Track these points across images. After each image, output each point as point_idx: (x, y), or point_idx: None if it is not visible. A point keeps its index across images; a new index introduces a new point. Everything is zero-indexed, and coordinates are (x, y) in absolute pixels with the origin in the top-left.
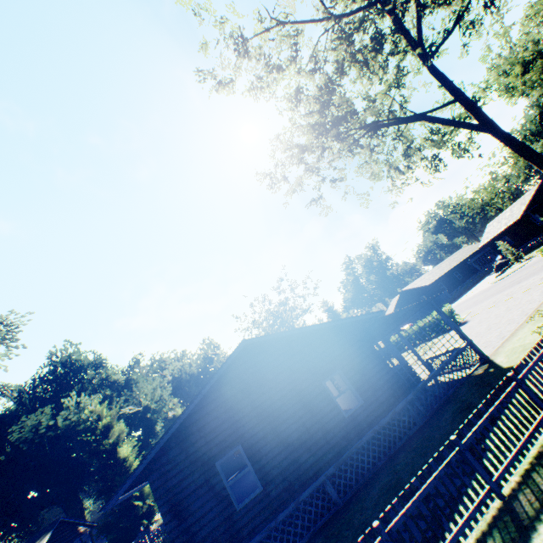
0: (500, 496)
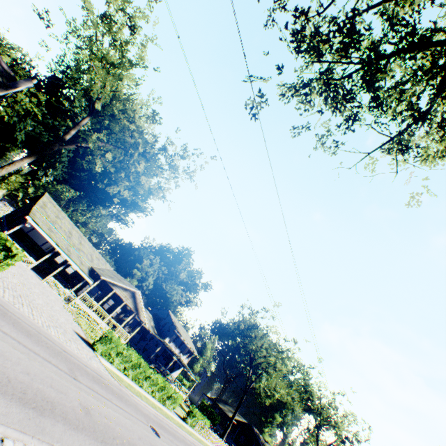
0: None
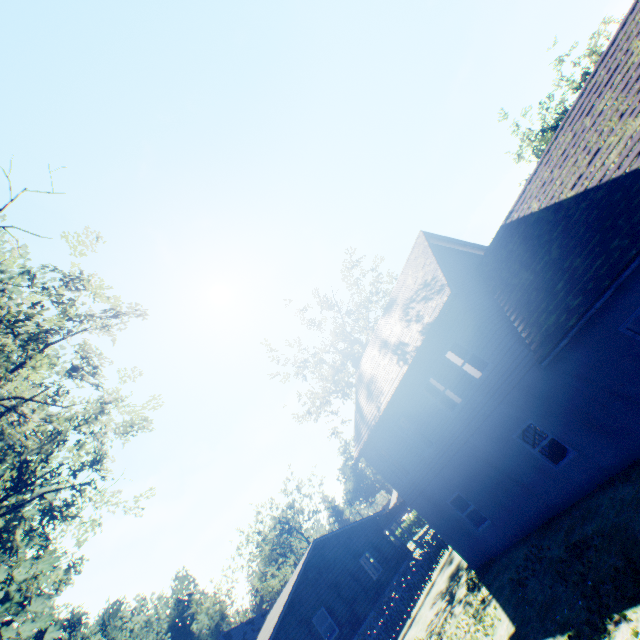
0: (430, 580)
